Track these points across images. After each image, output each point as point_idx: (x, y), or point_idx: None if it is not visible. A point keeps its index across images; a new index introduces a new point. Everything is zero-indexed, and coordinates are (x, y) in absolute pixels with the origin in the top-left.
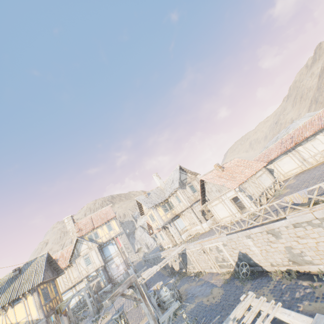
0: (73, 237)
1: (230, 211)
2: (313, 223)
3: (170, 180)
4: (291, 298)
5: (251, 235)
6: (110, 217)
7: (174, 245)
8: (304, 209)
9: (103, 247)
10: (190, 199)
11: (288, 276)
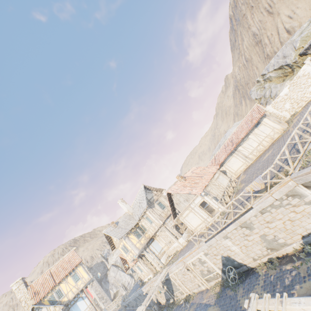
0: (27, 307)
1: (202, 217)
2: (275, 205)
3: (137, 203)
4: (284, 288)
5: (228, 234)
6: (75, 264)
7: (155, 273)
8: (264, 194)
9: (70, 307)
10: (161, 216)
11: (272, 265)
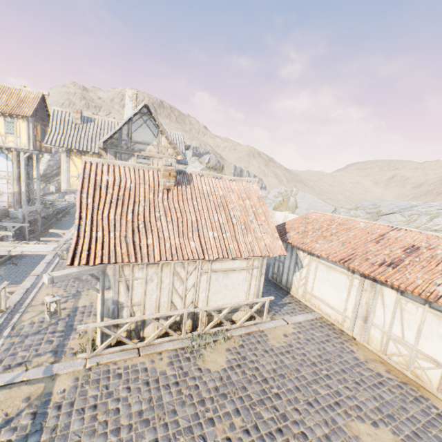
0: None
1: None
2: None
3: None
4: None
5: None
6: (18, 112)
7: None
8: None
9: None
10: None
11: None
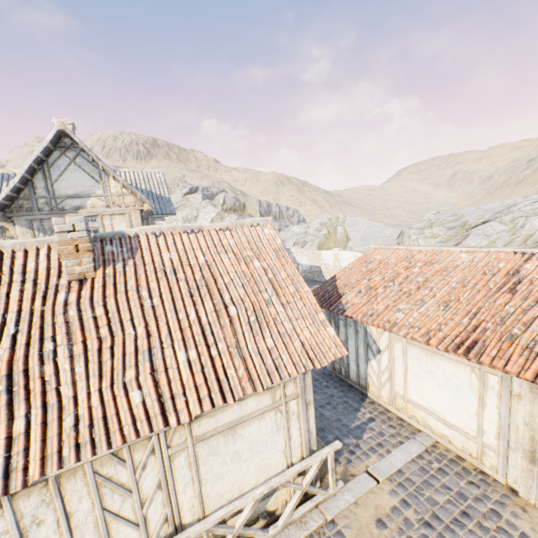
0: None
1: None
2: None
3: None
4: None
5: None
6: None
7: None
8: None
9: None
10: None
11: None
